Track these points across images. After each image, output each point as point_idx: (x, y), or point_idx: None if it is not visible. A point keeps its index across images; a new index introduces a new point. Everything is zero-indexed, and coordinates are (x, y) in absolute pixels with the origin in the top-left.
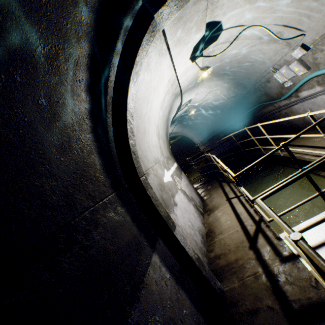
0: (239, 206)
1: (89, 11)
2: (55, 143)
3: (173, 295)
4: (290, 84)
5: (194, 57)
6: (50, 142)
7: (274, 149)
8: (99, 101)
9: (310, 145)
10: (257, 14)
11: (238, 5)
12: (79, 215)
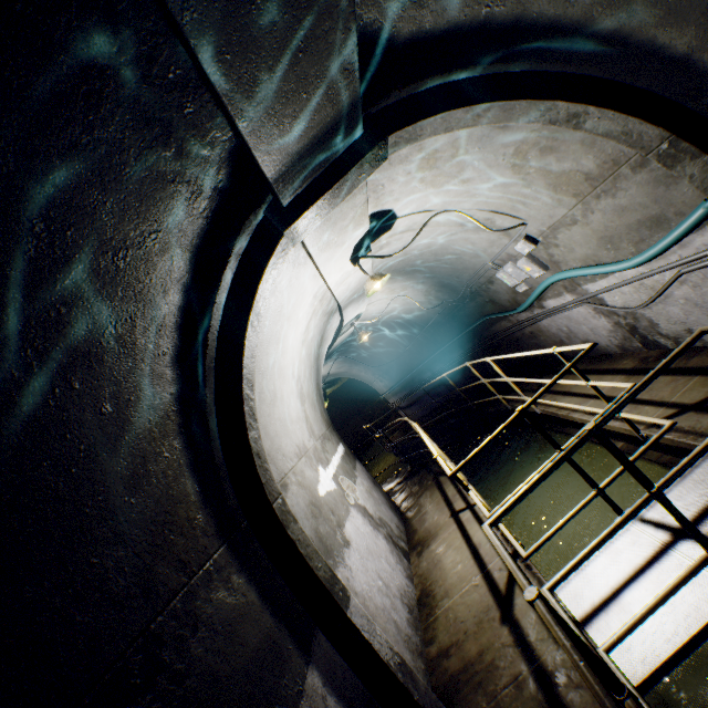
0: (475, 529)
1: (184, 252)
2: (123, 475)
3: None
4: (525, 288)
5: (356, 258)
6: (116, 476)
7: (509, 419)
8: (194, 373)
9: (579, 392)
10: (449, 198)
11: (416, 190)
12: (164, 608)
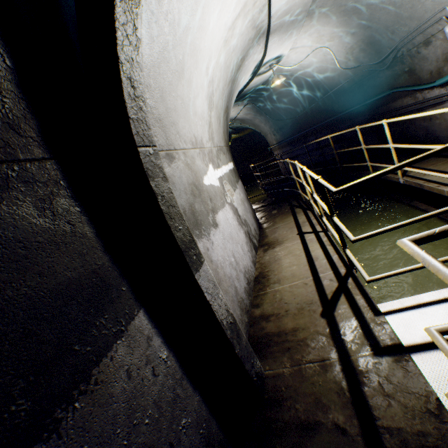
0: (316, 247)
1: None
2: None
3: (167, 393)
4: None
5: None
6: None
7: (434, 150)
8: None
9: None
10: None
11: None
12: None
